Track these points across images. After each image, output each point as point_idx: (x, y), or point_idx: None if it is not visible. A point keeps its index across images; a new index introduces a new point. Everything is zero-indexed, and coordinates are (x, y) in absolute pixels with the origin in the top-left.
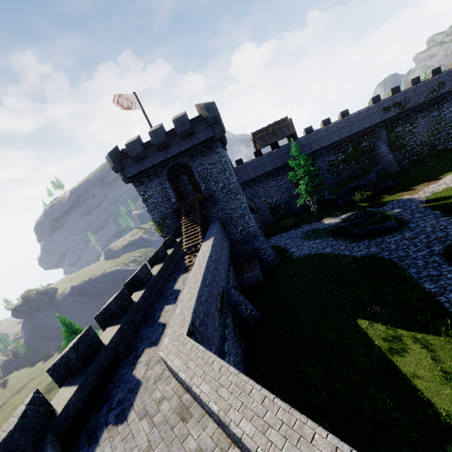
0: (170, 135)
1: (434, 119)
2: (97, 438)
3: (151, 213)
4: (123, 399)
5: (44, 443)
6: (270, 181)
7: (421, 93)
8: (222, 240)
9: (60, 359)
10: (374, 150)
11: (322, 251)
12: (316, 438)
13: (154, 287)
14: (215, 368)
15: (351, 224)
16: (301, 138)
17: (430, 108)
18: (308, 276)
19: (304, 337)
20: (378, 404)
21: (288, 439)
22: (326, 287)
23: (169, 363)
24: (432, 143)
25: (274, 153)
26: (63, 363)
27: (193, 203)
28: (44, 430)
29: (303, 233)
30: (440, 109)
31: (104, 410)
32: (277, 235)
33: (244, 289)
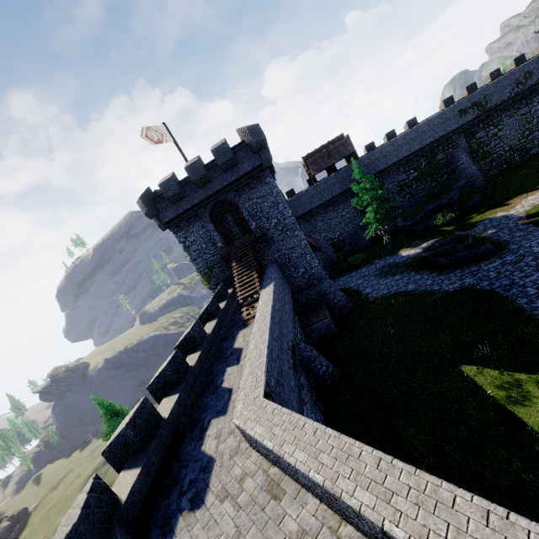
0: (210, 169)
1: (523, 117)
2: (171, 528)
3: (195, 262)
4: (196, 480)
5: (112, 537)
6: (329, 212)
7: (504, 88)
8: (283, 286)
9: (116, 438)
10: (453, 162)
11: (404, 288)
12: (458, 502)
13: (210, 347)
14: (308, 432)
15: (436, 253)
16: (363, 157)
17: (517, 105)
18: (391, 320)
19: (397, 393)
20: (502, 466)
21: (421, 506)
22: (416, 330)
23: (248, 431)
24: (524, 147)
25: (331, 178)
26: (119, 442)
27: (243, 246)
28: (110, 522)
29: (377, 270)
30: (529, 105)
31: (174, 495)
32: (345, 275)
33: (314, 342)
